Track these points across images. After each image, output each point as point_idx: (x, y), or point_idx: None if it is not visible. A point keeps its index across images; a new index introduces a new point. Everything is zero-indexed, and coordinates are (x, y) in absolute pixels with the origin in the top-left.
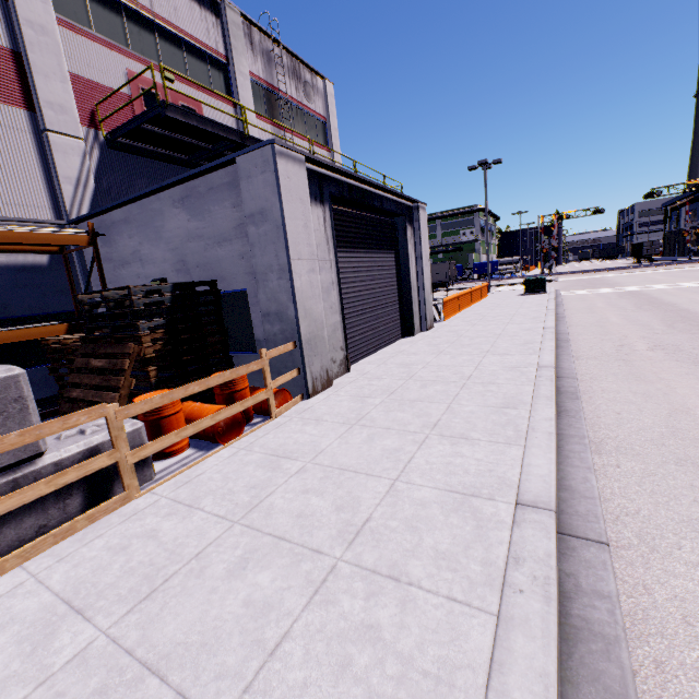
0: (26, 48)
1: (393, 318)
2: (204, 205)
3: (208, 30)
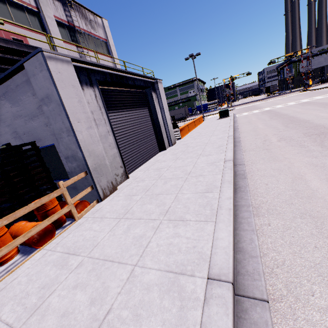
0: None
1: (153, 143)
2: (17, 96)
3: None
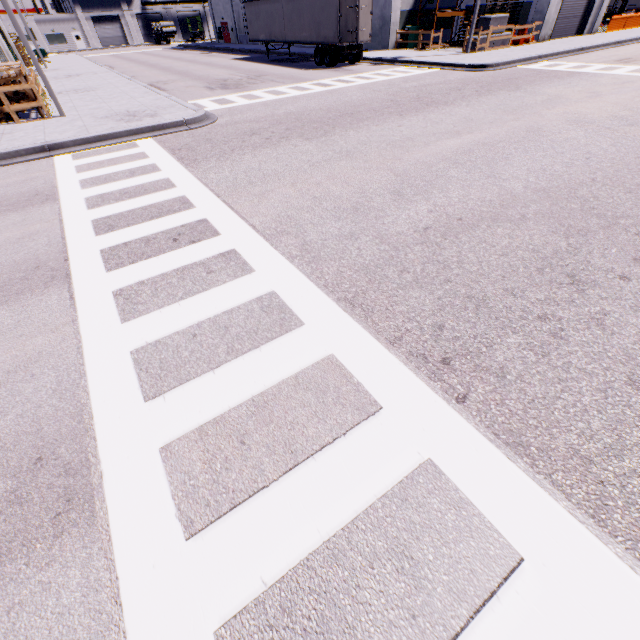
0: None
1: (576, 24)
2: None
3: None
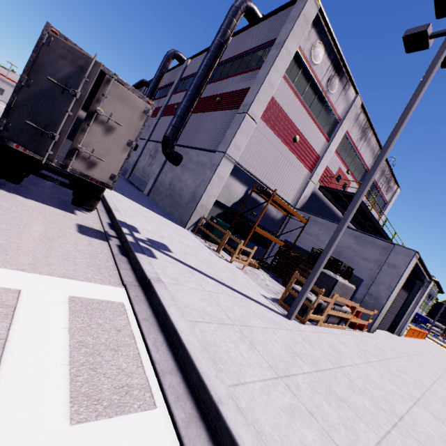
0: (323, 157)
1: (390, 320)
2: (365, 244)
3: (370, 159)
